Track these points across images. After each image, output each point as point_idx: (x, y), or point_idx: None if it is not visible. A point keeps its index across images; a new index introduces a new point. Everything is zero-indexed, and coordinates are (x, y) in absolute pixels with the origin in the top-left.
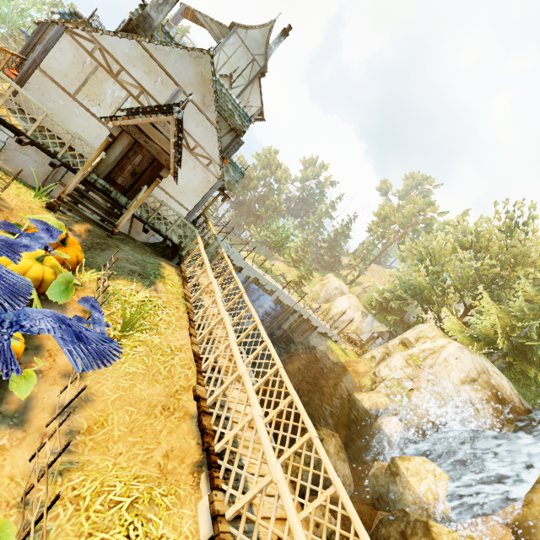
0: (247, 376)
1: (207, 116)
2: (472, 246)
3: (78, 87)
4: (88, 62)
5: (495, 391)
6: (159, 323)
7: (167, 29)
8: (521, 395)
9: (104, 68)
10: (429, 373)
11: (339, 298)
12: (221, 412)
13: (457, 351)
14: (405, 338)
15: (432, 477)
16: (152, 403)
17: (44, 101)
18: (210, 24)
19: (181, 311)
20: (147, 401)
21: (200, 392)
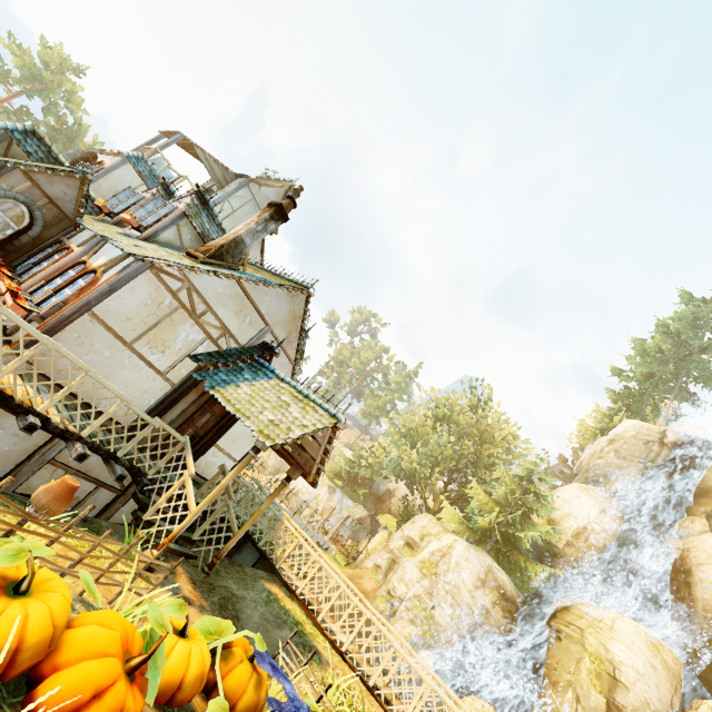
0: None
1: (288, 352)
2: (444, 417)
3: (142, 332)
4: (166, 303)
5: (502, 590)
6: None
7: (220, 219)
8: (516, 586)
9: (186, 310)
10: (446, 582)
11: None
12: None
13: (465, 551)
14: (410, 538)
15: None
16: None
17: (78, 353)
18: (212, 163)
19: (359, 681)
20: None
21: None
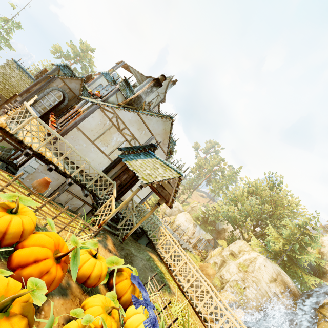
0: None
1: (163, 149)
2: (253, 192)
3: (98, 136)
4: (107, 123)
5: (286, 286)
6: (192, 327)
7: (134, 91)
8: (296, 285)
9: (115, 127)
10: (252, 276)
11: (179, 214)
12: None
13: (264, 261)
14: (232, 251)
15: None
16: None
17: (73, 145)
18: (136, 73)
19: (190, 306)
20: None
21: None
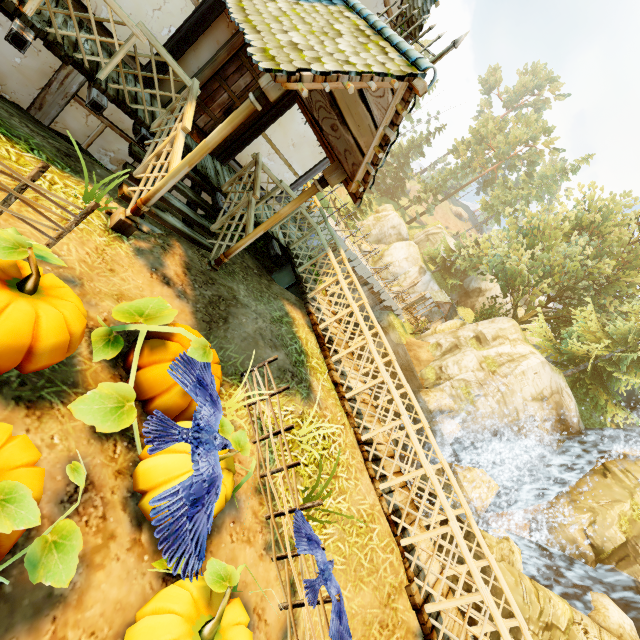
0: (497, 611)
1: None
2: (589, 226)
3: None
4: None
5: (561, 413)
6: (339, 472)
7: None
8: (580, 416)
9: None
10: (502, 382)
11: (397, 244)
12: (454, 637)
13: (539, 366)
14: (481, 333)
15: (486, 489)
16: (366, 620)
17: None
18: None
19: (349, 431)
20: (360, 616)
21: (417, 597)
